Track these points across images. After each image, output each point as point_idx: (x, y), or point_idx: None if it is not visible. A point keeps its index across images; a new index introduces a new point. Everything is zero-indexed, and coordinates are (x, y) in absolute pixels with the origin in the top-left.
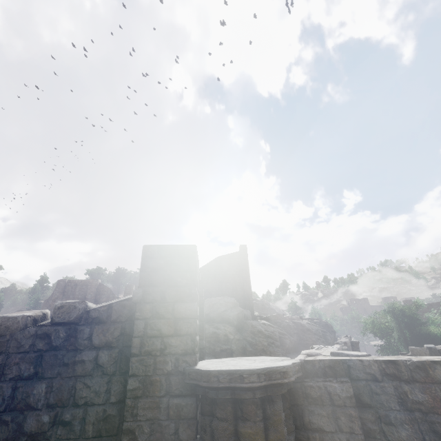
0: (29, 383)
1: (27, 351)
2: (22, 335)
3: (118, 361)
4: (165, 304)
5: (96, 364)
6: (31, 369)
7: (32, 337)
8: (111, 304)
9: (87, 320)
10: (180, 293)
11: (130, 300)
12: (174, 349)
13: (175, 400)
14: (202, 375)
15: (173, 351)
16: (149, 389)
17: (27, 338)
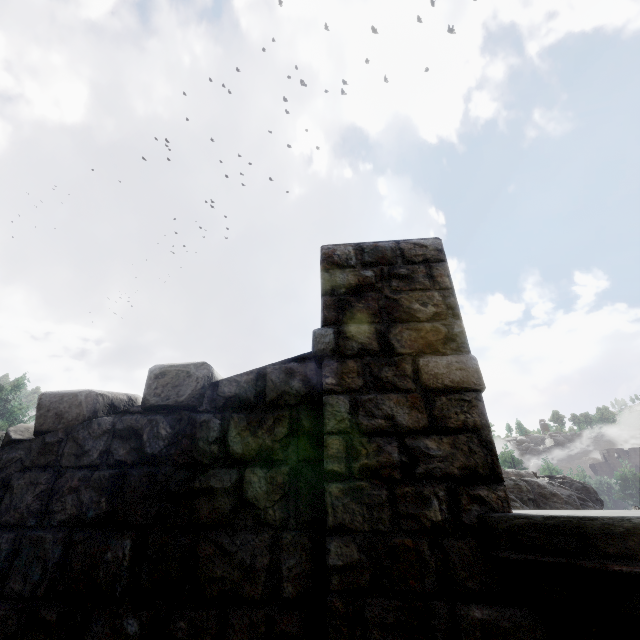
0: (98, 535)
1: (96, 463)
2: (86, 432)
3: (292, 494)
4: (392, 359)
5: (239, 498)
6: (102, 504)
7: (106, 435)
8: (262, 369)
9: (215, 401)
10: (426, 334)
11: (303, 360)
12: (439, 466)
13: (476, 611)
14: (591, 533)
15: (438, 471)
16: (390, 571)
17: (96, 438)
